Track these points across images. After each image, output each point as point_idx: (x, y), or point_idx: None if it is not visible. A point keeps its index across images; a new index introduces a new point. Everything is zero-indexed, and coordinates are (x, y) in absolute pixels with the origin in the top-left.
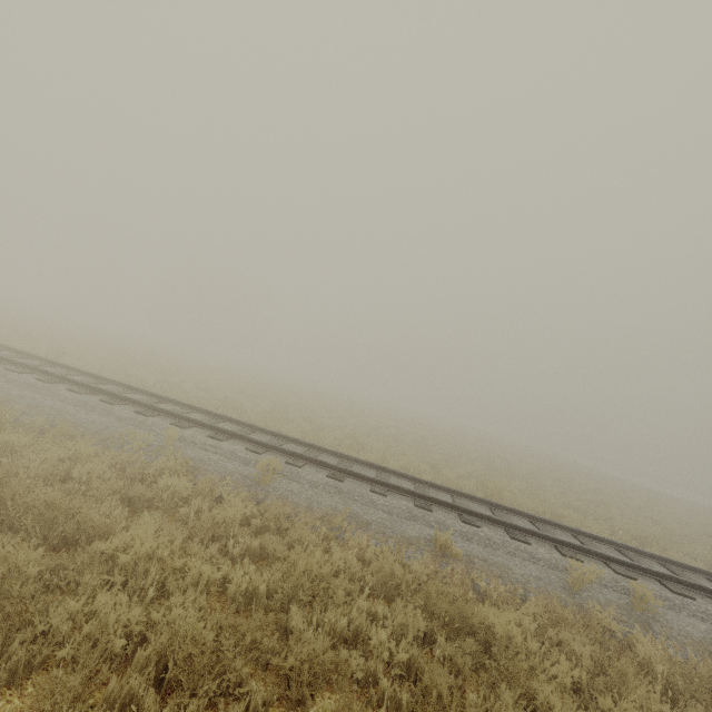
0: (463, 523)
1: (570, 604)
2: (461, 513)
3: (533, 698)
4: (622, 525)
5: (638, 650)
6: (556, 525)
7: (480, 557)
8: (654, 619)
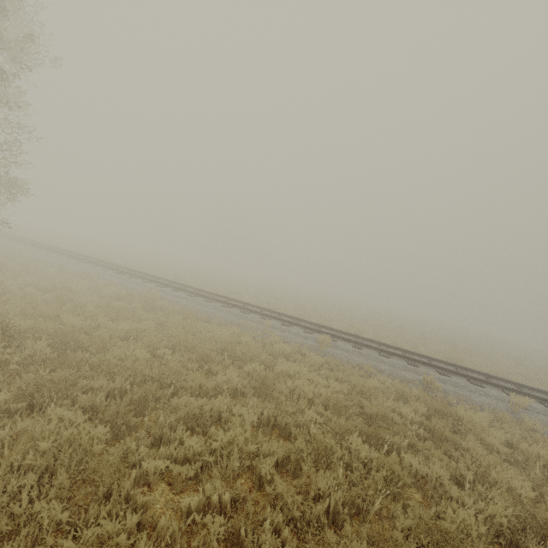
0: (439, 374)
1: (510, 417)
2: (437, 369)
3: (485, 442)
4: None
5: None
6: (505, 381)
7: (452, 391)
8: None
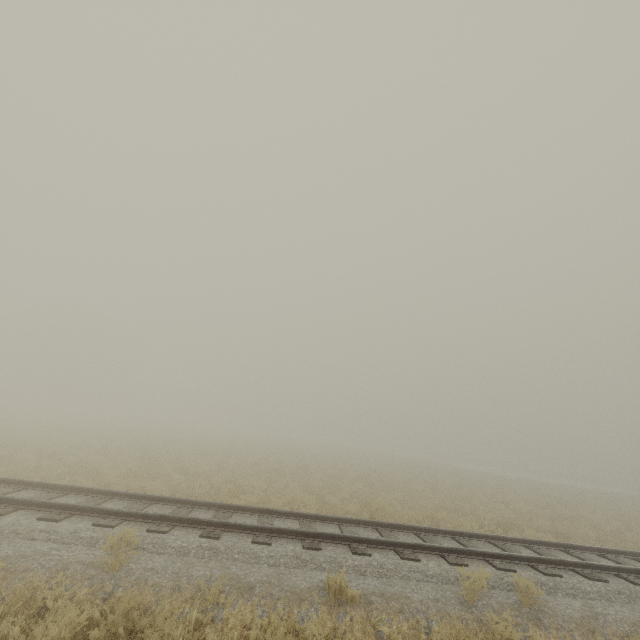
0: (354, 555)
1: (470, 622)
2: (350, 543)
3: None
4: (485, 515)
5: None
6: (437, 531)
7: (377, 593)
8: (541, 611)
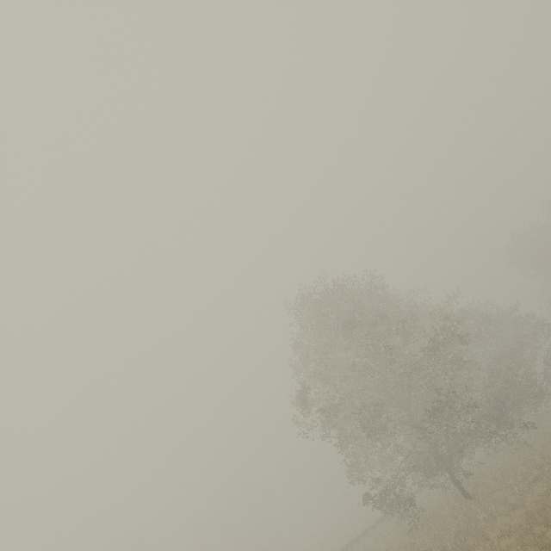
0: None
1: None
2: None
3: None
4: None
5: None
6: None
7: None
8: None
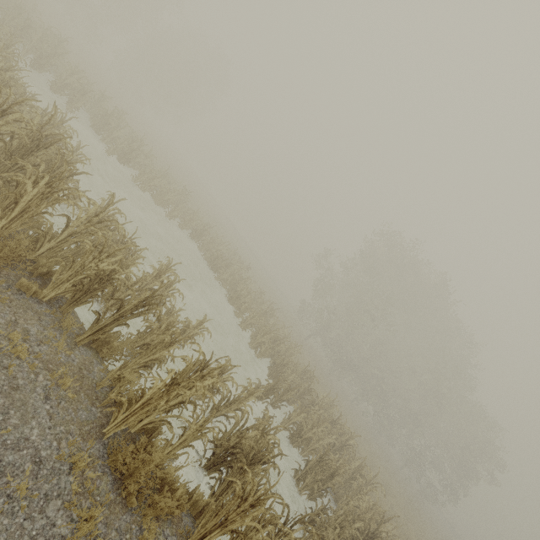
0: None
1: None
2: None
3: None
4: None
5: None
6: None
7: None
8: None
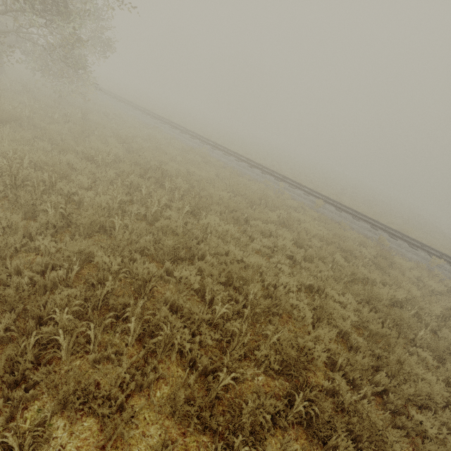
0: (390, 237)
1: (426, 268)
2: (389, 234)
3: (404, 275)
4: None
5: (445, 280)
6: (434, 250)
7: (394, 248)
8: None
